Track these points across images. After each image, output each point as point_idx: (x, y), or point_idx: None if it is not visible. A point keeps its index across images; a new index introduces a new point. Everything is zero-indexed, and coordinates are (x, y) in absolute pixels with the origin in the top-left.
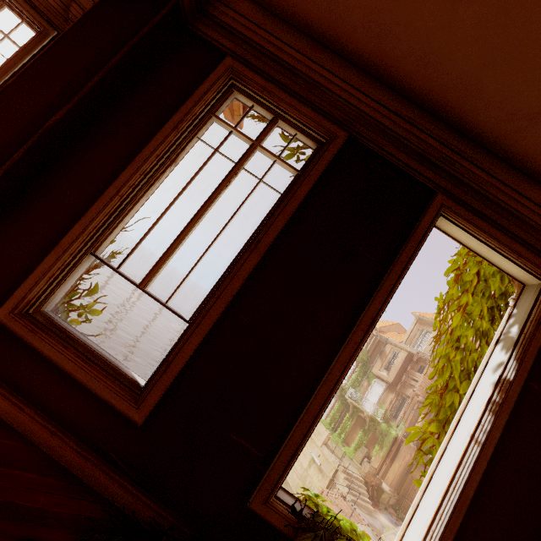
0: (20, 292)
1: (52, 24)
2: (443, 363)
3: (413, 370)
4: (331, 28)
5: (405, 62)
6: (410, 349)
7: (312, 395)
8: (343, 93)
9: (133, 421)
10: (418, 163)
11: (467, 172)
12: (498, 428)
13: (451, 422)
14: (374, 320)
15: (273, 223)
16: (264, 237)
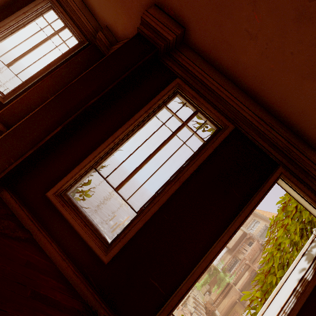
0: (60, 184)
1: (87, 38)
2: (269, 256)
3: (245, 243)
4: (234, 72)
5: (272, 96)
6: (245, 230)
7: (196, 265)
8: (235, 105)
9: (103, 261)
10: (271, 148)
11: (298, 157)
12: (298, 306)
13: (269, 293)
14: (235, 231)
15: (188, 169)
16: (183, 175)
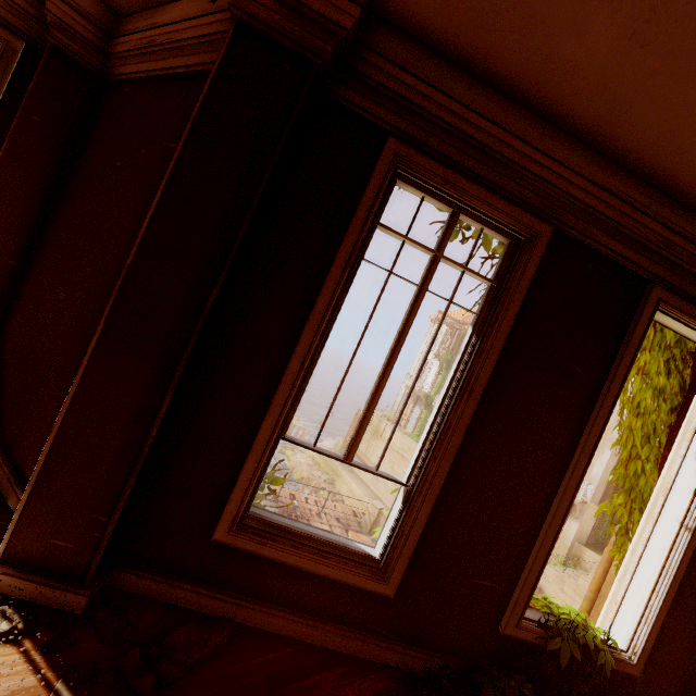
0: (231, 508)
1: (13, 30)
2: (626, 434)
3: None
4: (537, 86)
5: (636, 134)
6: None
7: (542, 526)
8: (547, 173)
9: (386, 596)
10: (632, 251)
11: (688, 255)
12: None
13: (635, 489)
14: (597, 444)
15: (484, 363)
16: (476, 381)
